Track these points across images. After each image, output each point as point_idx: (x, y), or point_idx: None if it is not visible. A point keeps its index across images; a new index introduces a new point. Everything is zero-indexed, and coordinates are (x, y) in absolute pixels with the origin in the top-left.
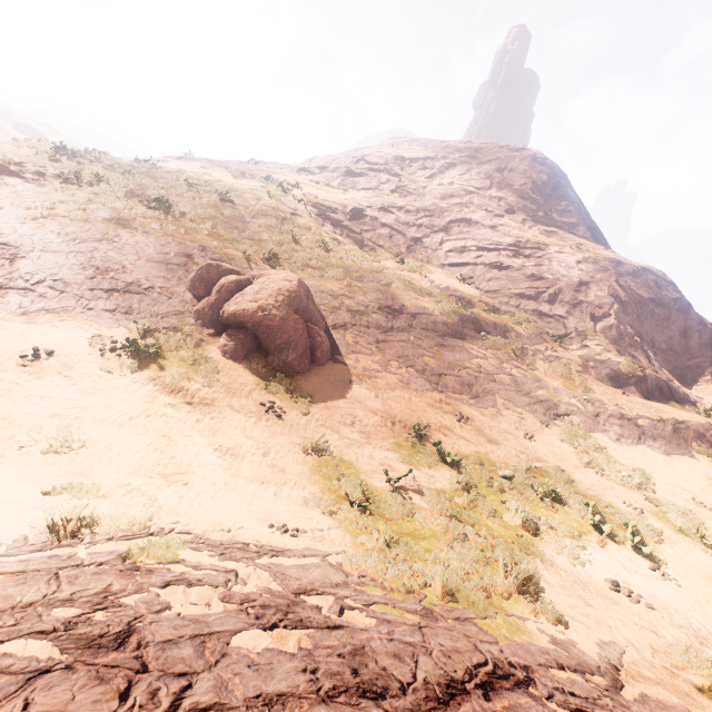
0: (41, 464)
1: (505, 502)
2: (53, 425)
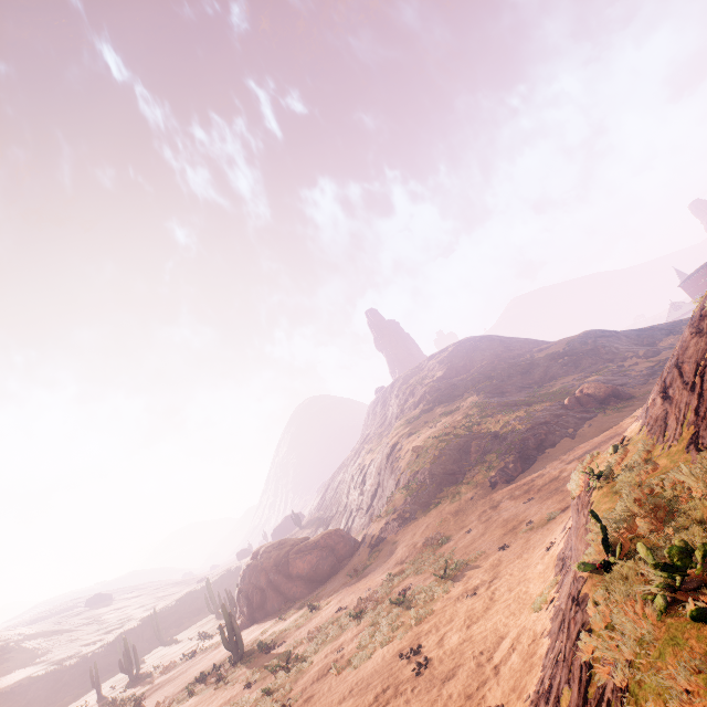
0: None
1: None
2: None
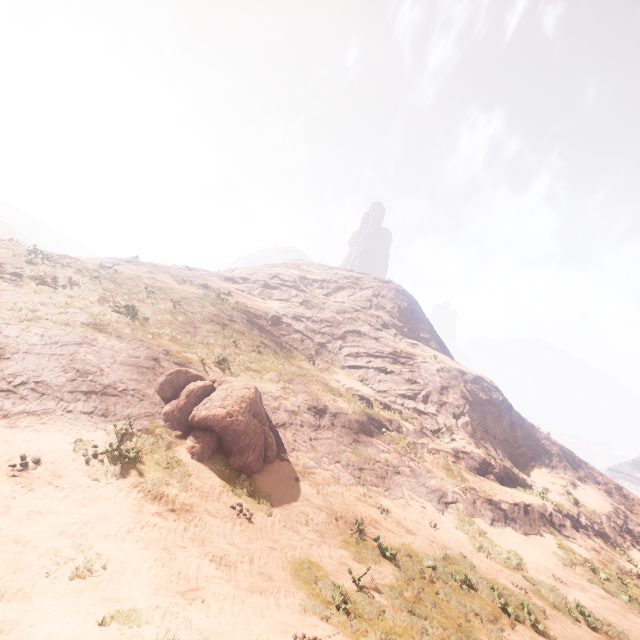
0: (73, 591)
1: (438, 592)
2: (64, 545)
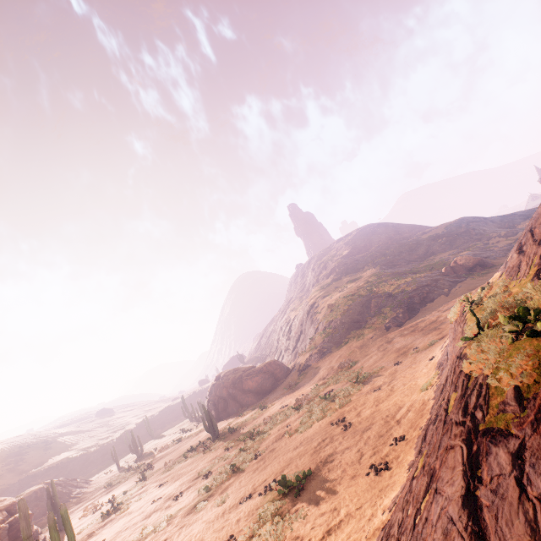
0: None
1: None
2: None
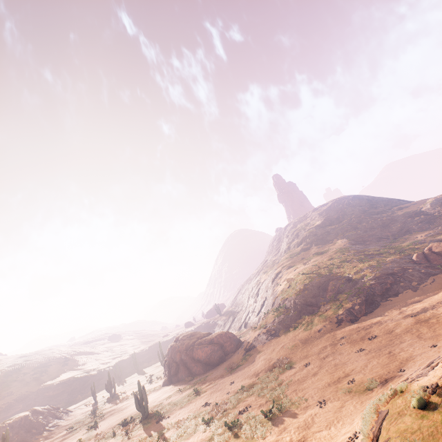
0: None
1: None
2: None
